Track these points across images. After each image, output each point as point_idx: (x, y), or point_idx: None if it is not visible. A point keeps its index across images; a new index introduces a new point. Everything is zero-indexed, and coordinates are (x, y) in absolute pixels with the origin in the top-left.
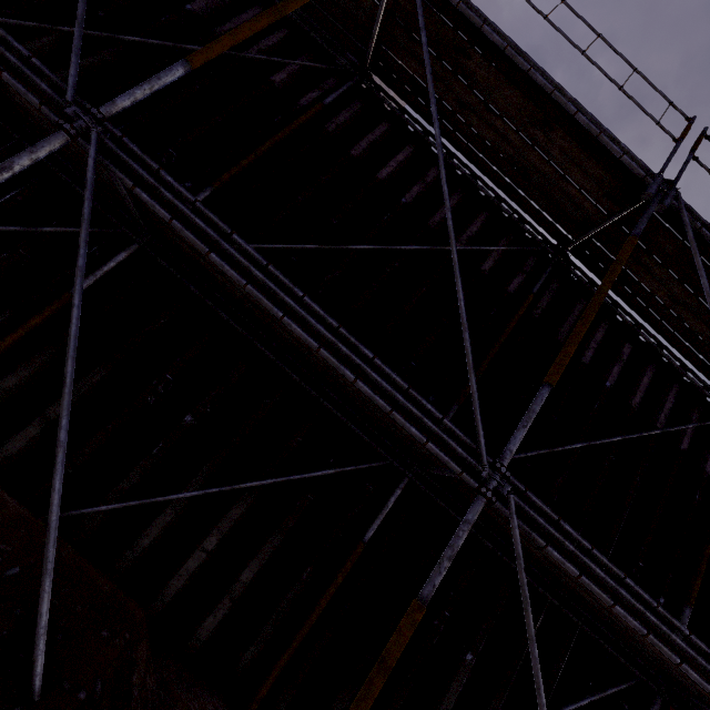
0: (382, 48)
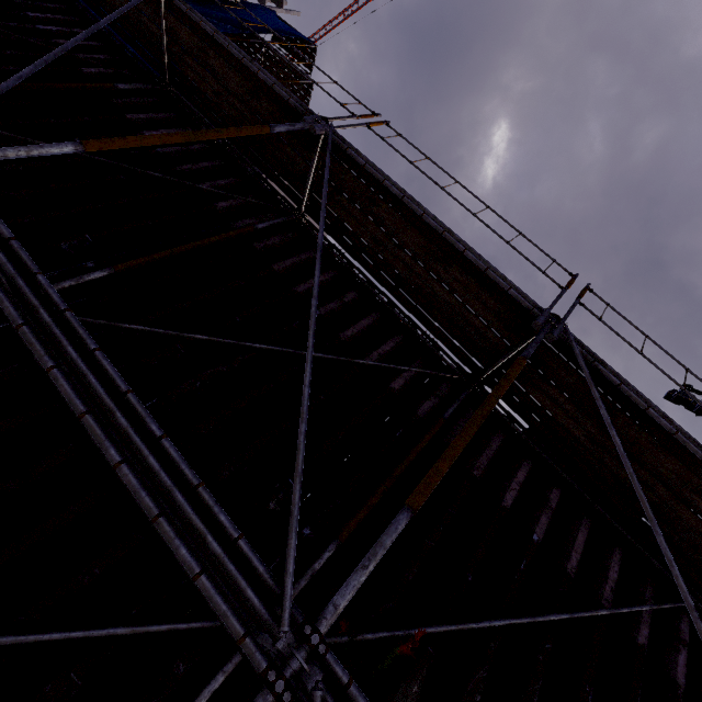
0: (173, 65)
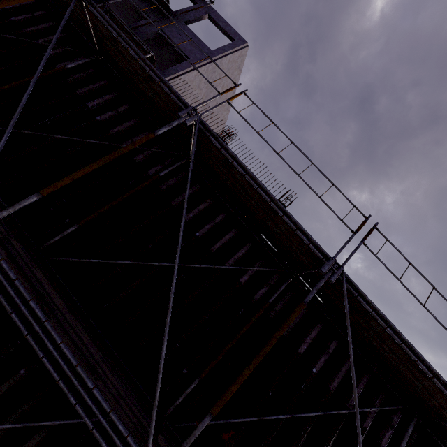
0: (99, 42)
